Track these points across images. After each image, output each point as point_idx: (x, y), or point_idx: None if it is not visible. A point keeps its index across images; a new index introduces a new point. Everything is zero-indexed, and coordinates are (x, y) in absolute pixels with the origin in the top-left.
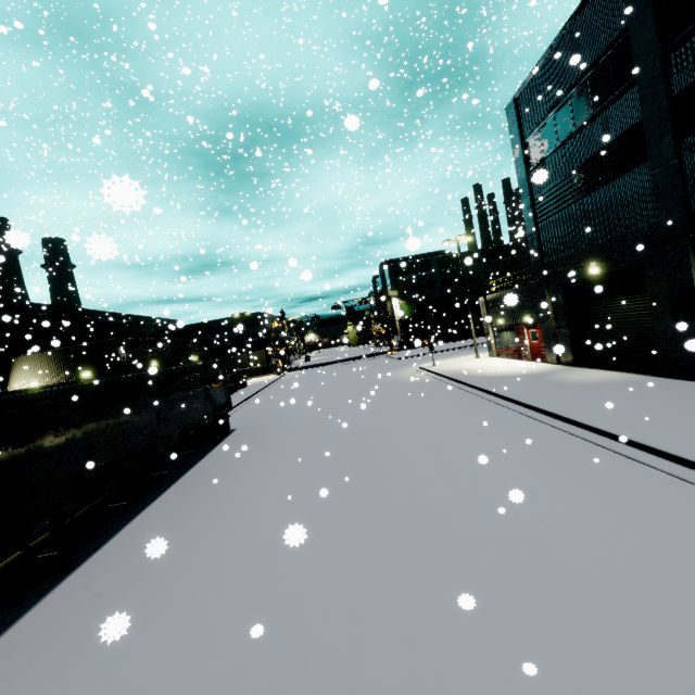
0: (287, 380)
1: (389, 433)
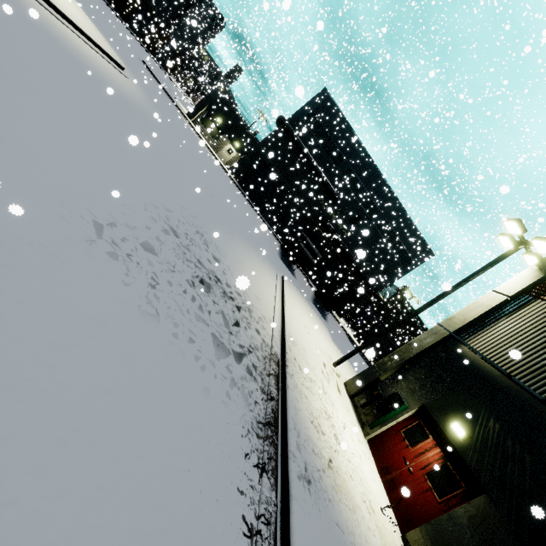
0: None
1: None
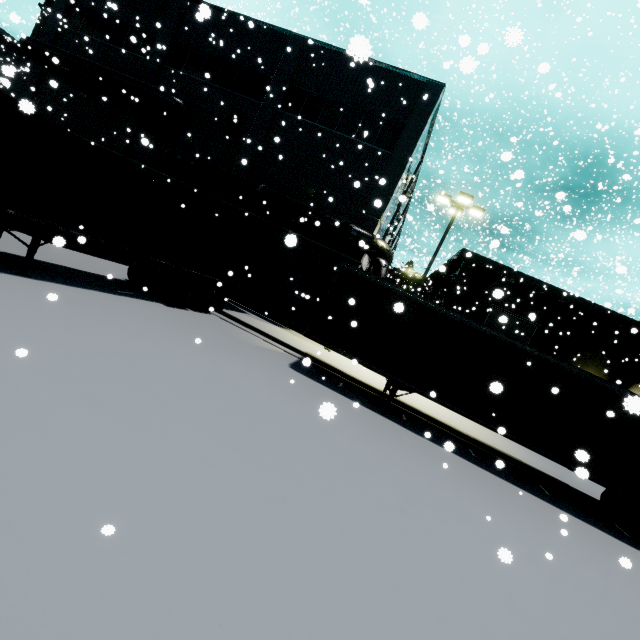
0: None
1: None
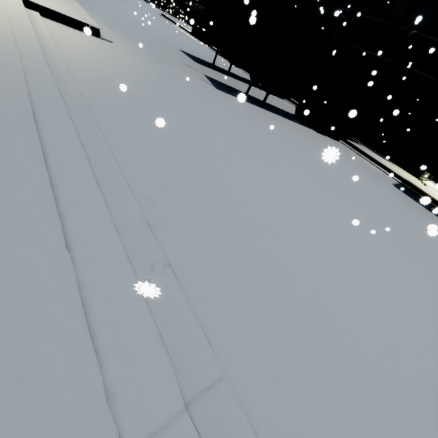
0: None
1: None
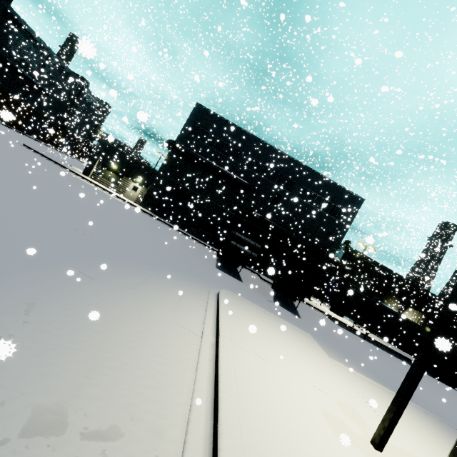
0: None
1: None
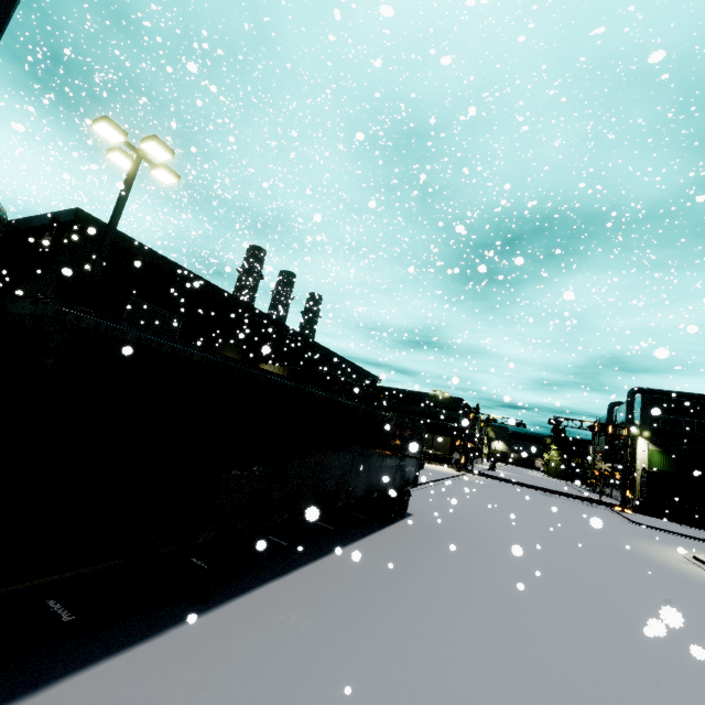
0: (469, 482)
1: (696, 673)
